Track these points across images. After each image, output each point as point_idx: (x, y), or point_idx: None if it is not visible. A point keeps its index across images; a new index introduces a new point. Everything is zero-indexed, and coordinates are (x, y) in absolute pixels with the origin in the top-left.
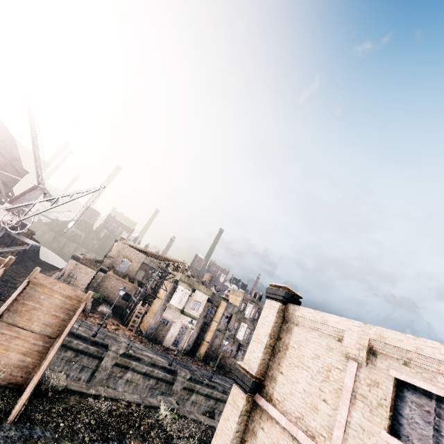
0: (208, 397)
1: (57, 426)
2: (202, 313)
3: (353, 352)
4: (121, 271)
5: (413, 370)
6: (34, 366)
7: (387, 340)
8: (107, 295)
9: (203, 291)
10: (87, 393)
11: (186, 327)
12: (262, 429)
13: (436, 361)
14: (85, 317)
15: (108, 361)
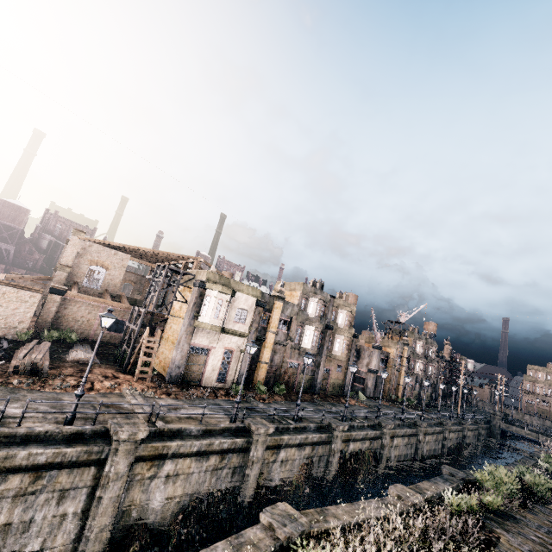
0: (301, 445)
1: None
2: (253, 325)
3: None
4: (92, 288)
5: None
6: None
7: None
8: (80, 331)
9: (247, 291)
10: None
11: (232, 351)
12: None
13: None
14: (41, 382)
15: (118, 461)
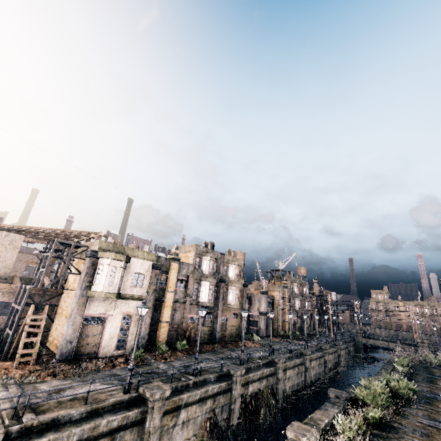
0: (202, 400)
1: None
2: (150, 288)
3: None
4: None
5: None
6: None
7: None
8: None
9: (142, 256)
10: None
11: (130, 316)
12: None
13: None
14: None
15: None
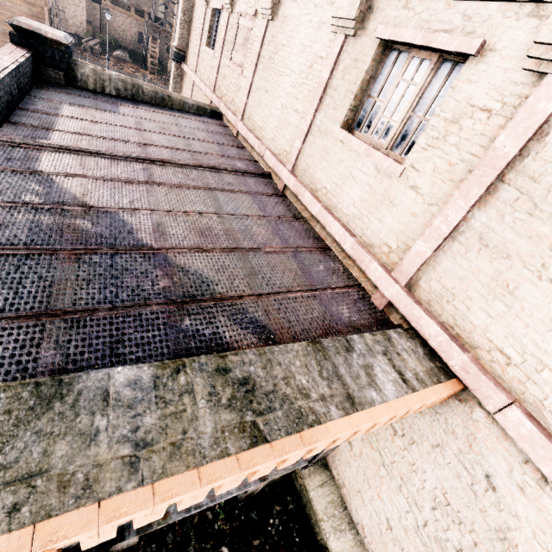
0: None
1: None
2: None
3: None
4: (122, 0)
5: None
6: None
7: None
8: (120, 39)
9: None
10: None
11: None
12: (184, 82)
13: None
14: (97, 59)
15: None
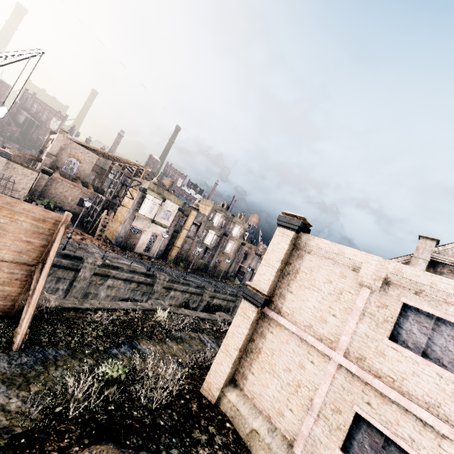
0: (184, 292)
1: (67, 343)
2: (173, 223)
3: (369, 282)
4: (68, 173)
5: (422, 299)
6: (17, 294)
7: (405, 274)
8: (58, 201)
9: (174, 200)
10: (82, 308)
11: (157, 235)
12: (271, 333)
13: (447, 294)
14: None
15: (86, 272)
